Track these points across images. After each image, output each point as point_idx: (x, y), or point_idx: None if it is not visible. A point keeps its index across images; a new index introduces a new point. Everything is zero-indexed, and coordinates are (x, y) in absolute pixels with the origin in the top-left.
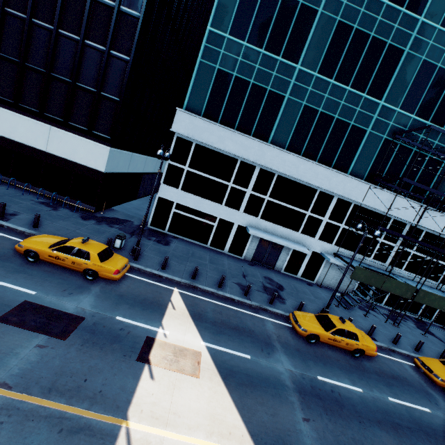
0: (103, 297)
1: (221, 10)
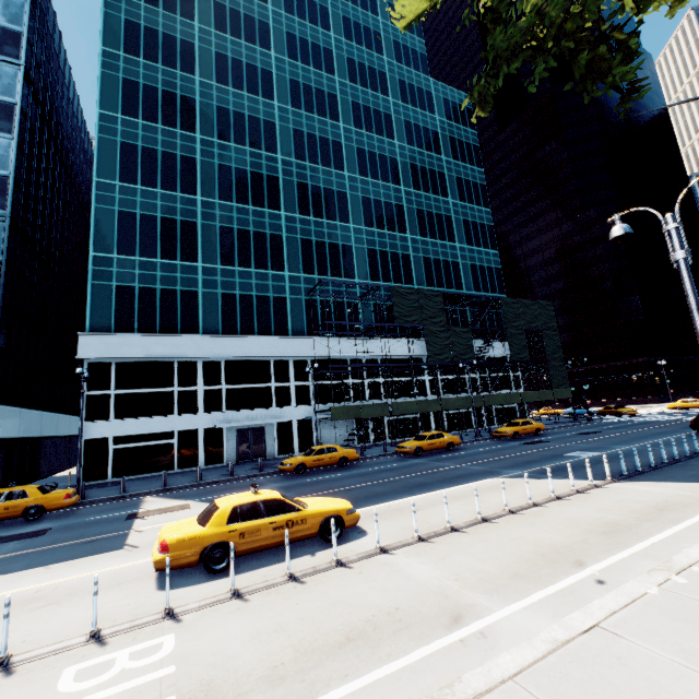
0: (62, 519)
1: (100, 238)
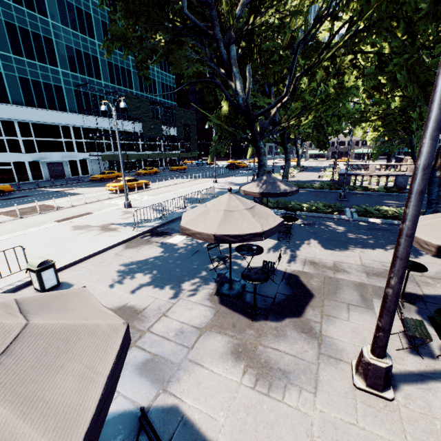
0: (19, 194)
1: None
